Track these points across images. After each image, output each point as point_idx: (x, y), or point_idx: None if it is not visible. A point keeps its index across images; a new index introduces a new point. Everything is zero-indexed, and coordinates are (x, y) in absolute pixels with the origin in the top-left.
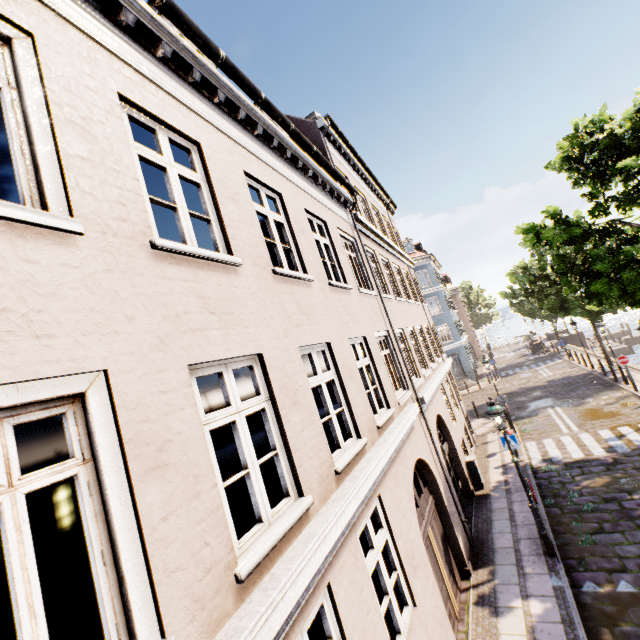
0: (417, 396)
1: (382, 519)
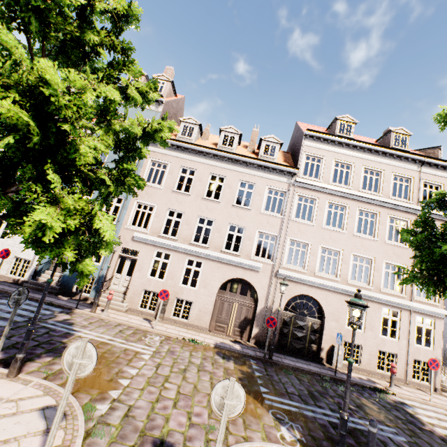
0: (274, 266)
1: (202, 266)
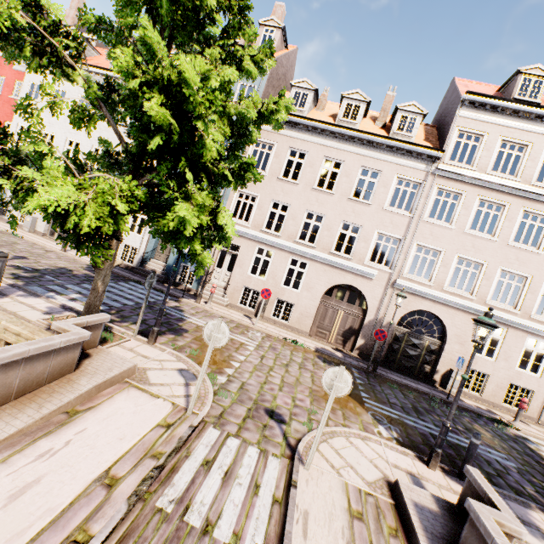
0: (392, 275)
1: (306, 268)
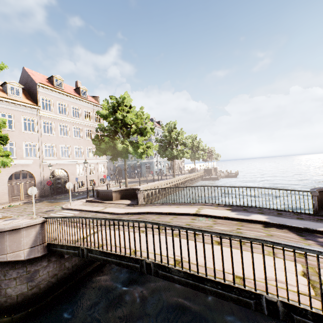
0: (40, 160)
1: None
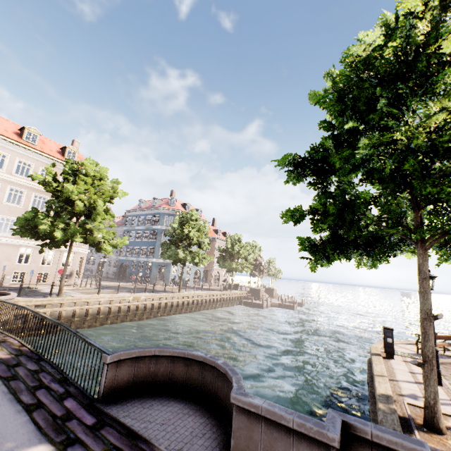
0: None
1: None
